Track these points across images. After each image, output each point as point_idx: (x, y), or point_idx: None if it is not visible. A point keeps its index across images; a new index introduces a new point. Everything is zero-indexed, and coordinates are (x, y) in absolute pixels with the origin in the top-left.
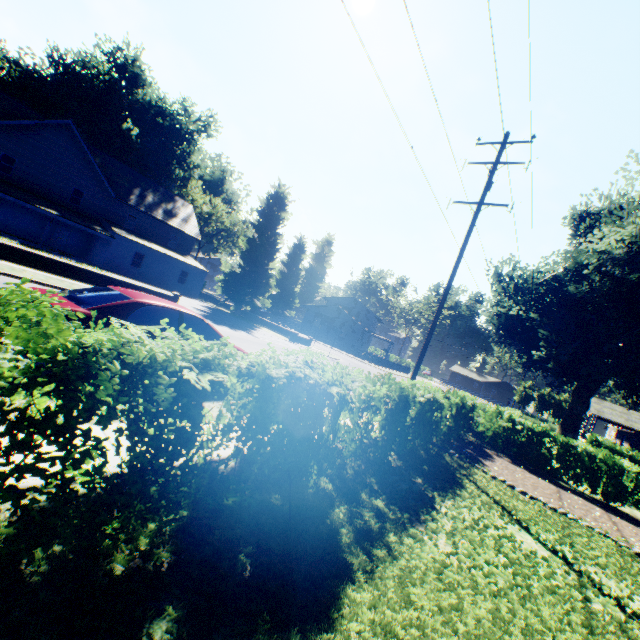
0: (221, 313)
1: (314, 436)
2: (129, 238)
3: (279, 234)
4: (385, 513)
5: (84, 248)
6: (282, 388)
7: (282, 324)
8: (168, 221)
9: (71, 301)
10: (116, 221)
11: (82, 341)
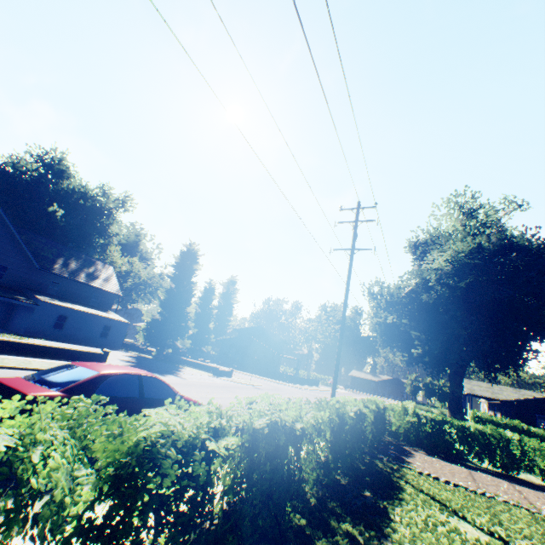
0: (146, 360)
1: (284, 473)
2: (53, 303)
3: (193, 282)
4: (356, 536)
5: (4, 317)
6: (261, 435)
7: (201, 359)
8: (90, 282)
9: (42, 386)
10: (39, 288)
11: (139, 438)
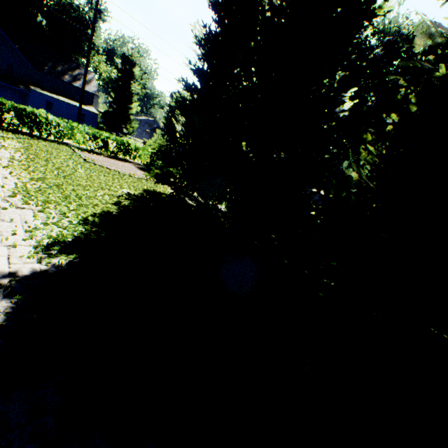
0: None
1: None
2: (40, 92)
3: (131, 84)
4: None
5: (24, 102)
6: None
7: None
8: (72, 83)
9: None
10: (38, 84)
11: None
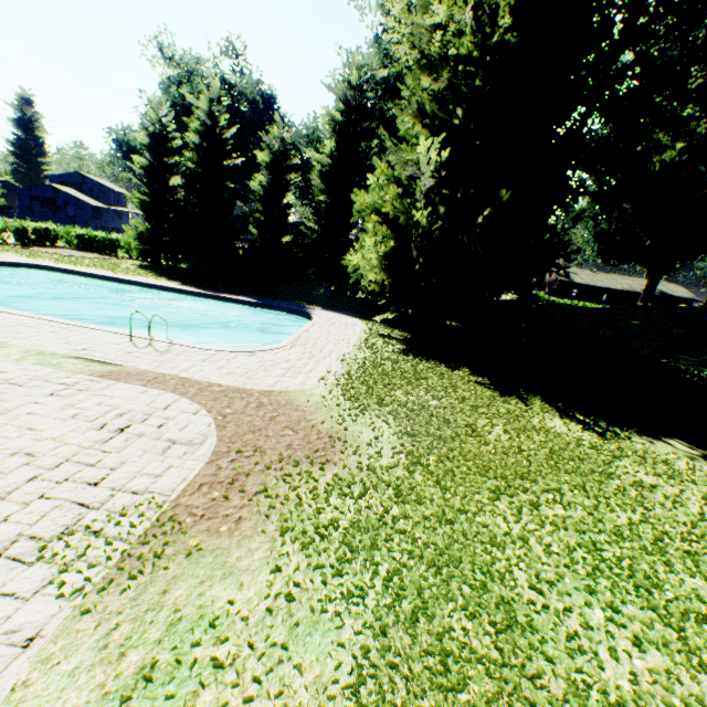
0: None
1: None
2: None
3: None
4: None
5: None
6: None
7: None
8: None
9: None
10: None
11: None
